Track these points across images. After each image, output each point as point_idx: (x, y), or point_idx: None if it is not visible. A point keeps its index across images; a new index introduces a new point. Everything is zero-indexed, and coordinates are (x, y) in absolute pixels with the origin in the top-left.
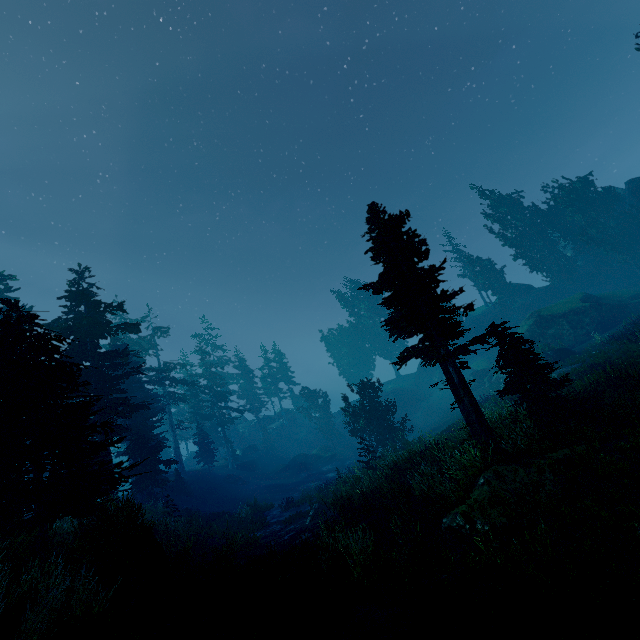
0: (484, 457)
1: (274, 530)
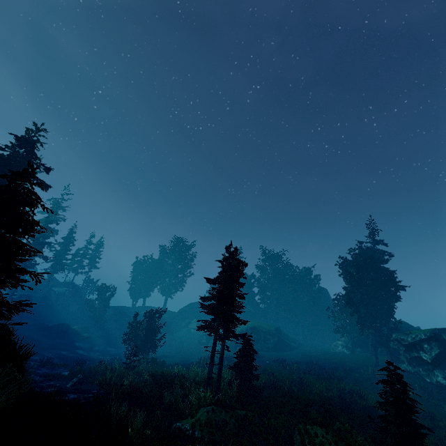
0: (211, 398)
1: (35, 379)
